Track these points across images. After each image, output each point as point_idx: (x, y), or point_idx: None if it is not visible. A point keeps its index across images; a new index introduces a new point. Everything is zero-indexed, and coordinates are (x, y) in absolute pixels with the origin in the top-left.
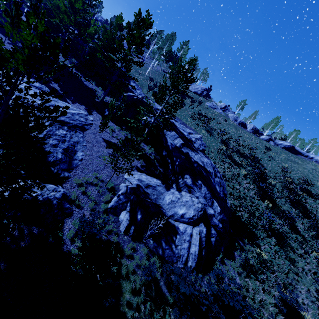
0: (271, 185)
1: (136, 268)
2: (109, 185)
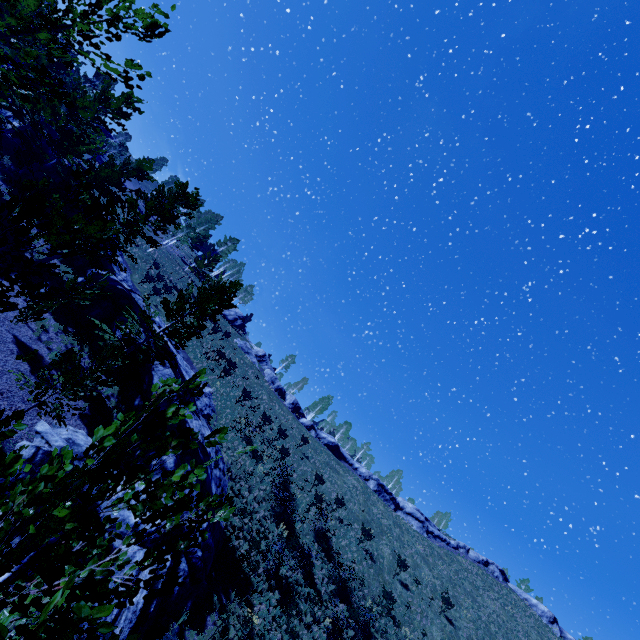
0: (296, 499)
1: None
2: None
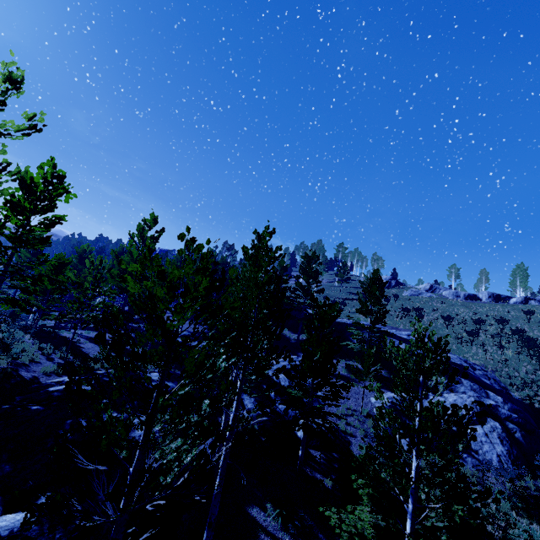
0: None
1: None
2: (364, 411)
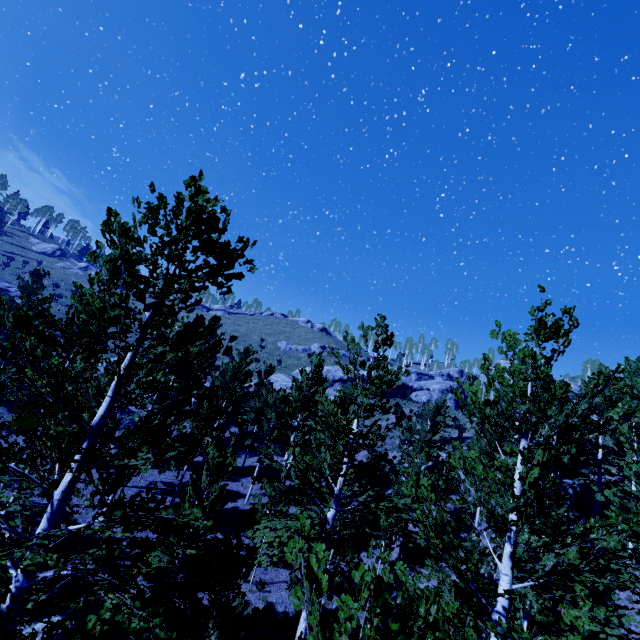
0: None
1: None
2: None
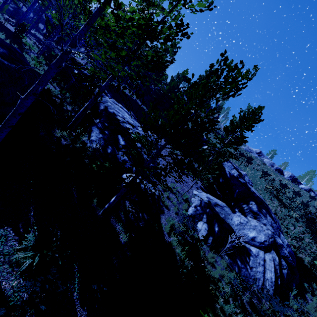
0: None
1: (219, 278)
2: (185, 196)
